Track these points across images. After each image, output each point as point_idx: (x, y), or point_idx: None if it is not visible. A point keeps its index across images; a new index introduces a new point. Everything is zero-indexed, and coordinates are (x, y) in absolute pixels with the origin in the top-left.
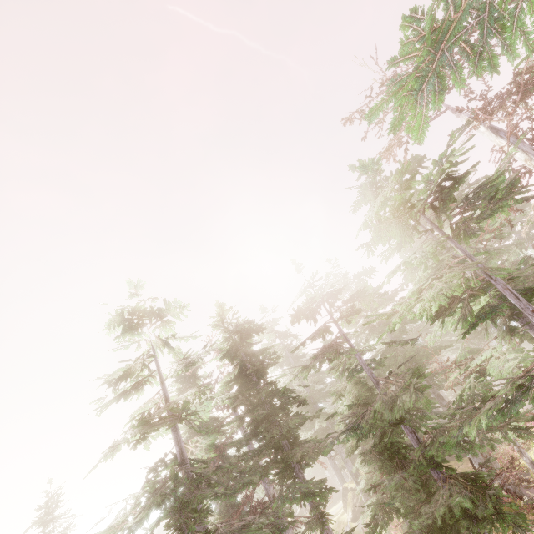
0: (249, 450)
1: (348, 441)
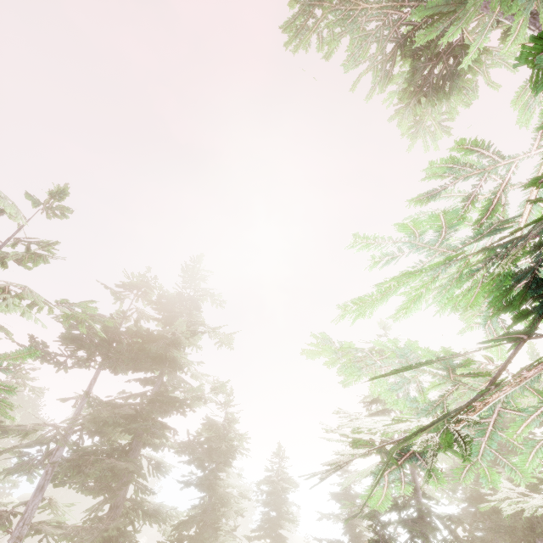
0: (496, 522)
1: None
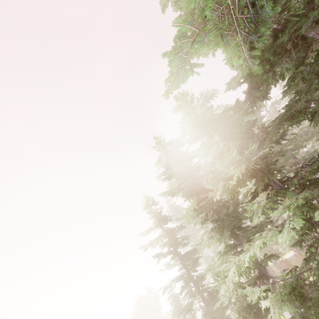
0: None
1: (313, 139)
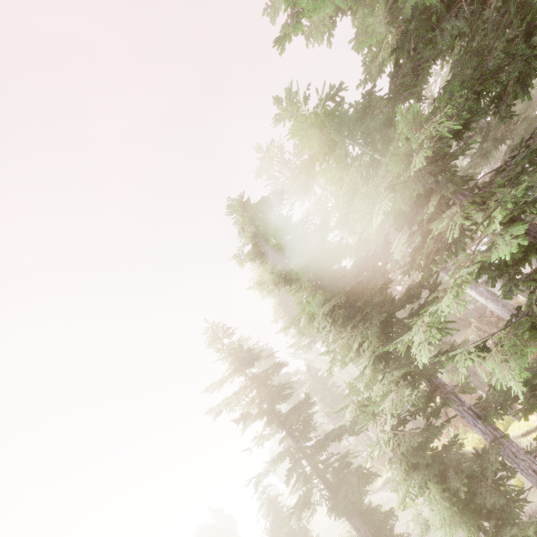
0: None
1: None
